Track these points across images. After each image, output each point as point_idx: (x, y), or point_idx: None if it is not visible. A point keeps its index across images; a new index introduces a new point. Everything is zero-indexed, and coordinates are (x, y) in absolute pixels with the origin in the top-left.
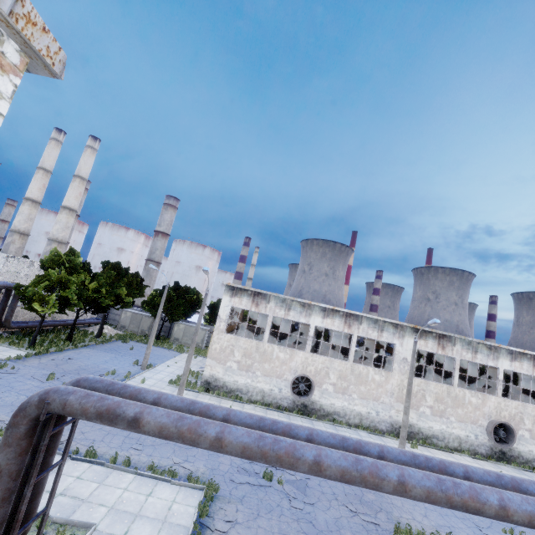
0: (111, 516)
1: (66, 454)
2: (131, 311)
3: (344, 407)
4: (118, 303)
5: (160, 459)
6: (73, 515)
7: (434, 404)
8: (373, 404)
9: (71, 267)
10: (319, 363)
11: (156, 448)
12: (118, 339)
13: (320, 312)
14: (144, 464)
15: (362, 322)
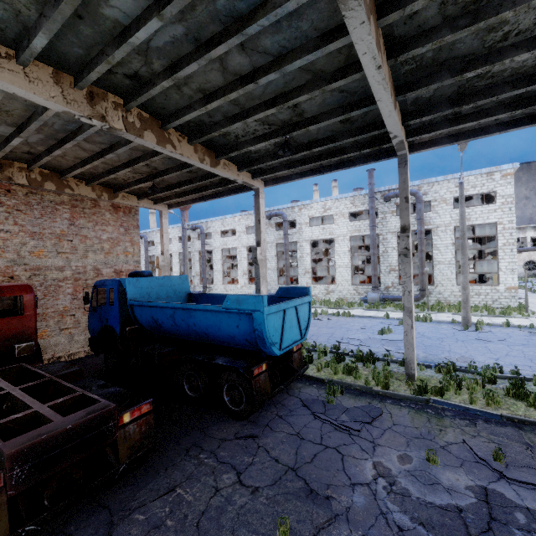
0: None
1: None
2: None
3: None
4: None
5: None
6: None
7: None
8: None
9: None
10: None
11: None
12: None
13: (531, 229)
14: None
15: None
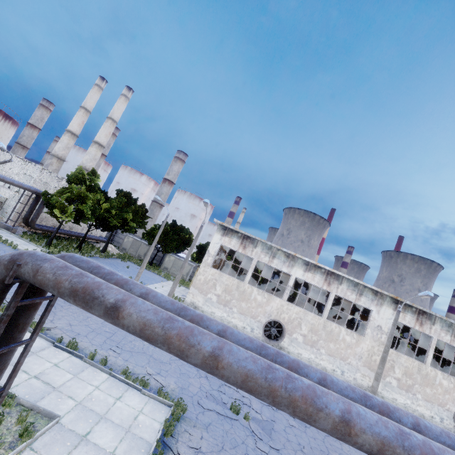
0: (77, 411)
1: (36, 334)
2: (133, 237)
3: (311, 359)
4: (123, 226)
5: (135, 366)
6: (40, 401)
7: (402, 377)
8: (339, 362)
9: (90, 186)
10: (294, 312)
11: (133, 355)
12: (118, 257)
13: (303, 265)
14: (119, 367)
15: (342, 282)
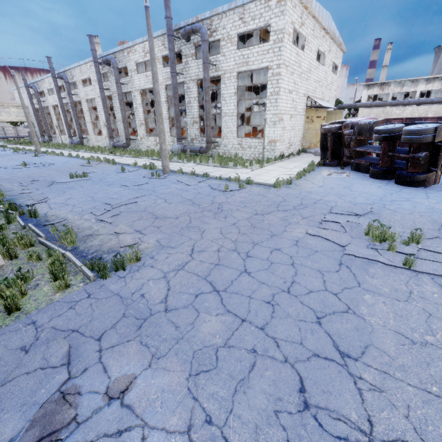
0: None
1: None
2: None
3: None
4: None
5: None
6: None
7: None
8: None
9: None
10: (421, 110)
11: None
12: None
13: (424, 82)
14: None
15: None
